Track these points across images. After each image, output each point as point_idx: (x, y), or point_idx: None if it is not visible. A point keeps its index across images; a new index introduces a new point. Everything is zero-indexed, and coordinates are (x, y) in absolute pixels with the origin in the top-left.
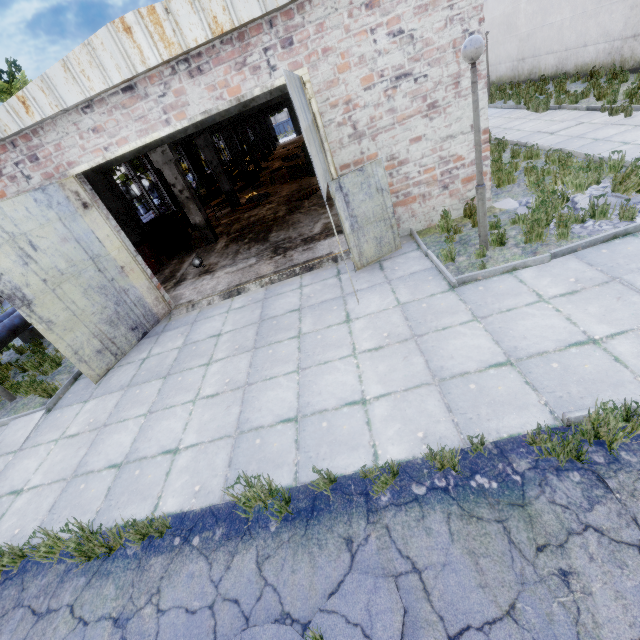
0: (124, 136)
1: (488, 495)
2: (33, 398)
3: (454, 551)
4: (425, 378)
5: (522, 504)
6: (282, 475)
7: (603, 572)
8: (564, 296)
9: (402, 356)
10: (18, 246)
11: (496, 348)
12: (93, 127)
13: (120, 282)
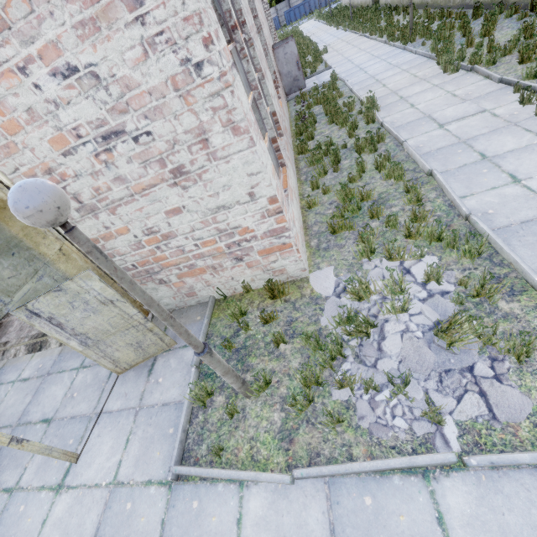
0: None
1: None
2: None
3: None
4: None
5: None
6: None
7: None
8: None
9: None
10: None
11: None
12: None
13: None
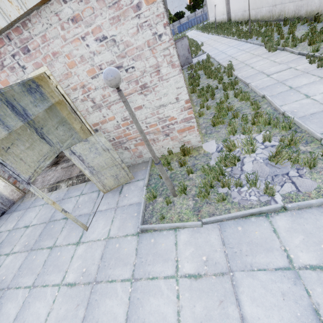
0: None
1: None
2: None
3: None
4: None
5: None
6: None
7: None
8: (190, 278)
9: (77, 303)
10: None
11: None
12: None
13: None
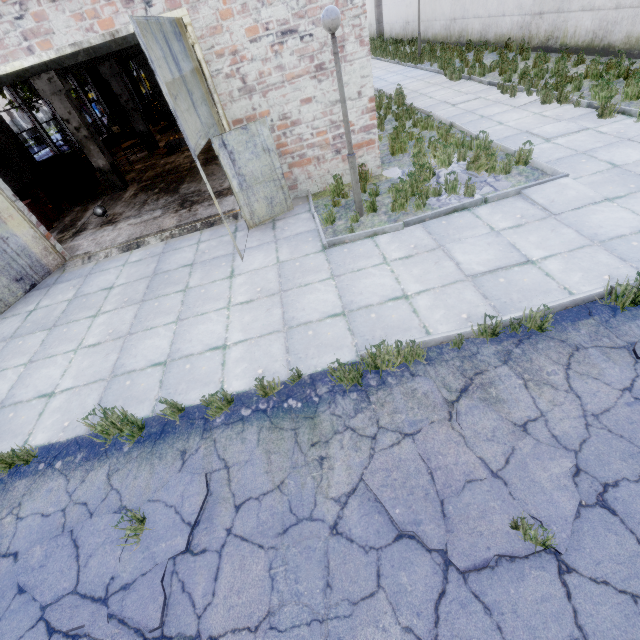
0: None
1: (293, 412)
2: None
3: (257, 452)
4: (278, 327)
5: (313, 417)
6: (143, 409)
7: (345, 455)
8: (401, 260)
9: (266, 308)
10: None
11: (338, 302)
12: None
13: None
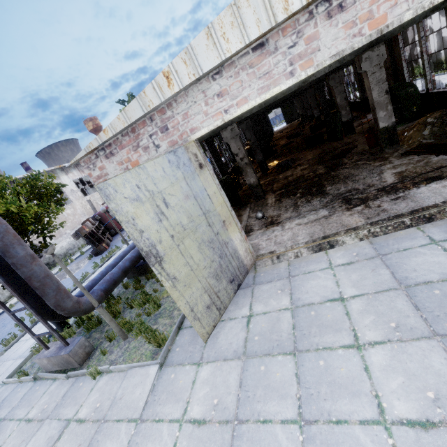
0: (245, 96)
1: None
2: (142, 341)
3: None
4: None
5: None
6: None
7: None
8: None
9: None
10: (155, 203)
11: None
12: (218, 92)
13: (222, 235)
